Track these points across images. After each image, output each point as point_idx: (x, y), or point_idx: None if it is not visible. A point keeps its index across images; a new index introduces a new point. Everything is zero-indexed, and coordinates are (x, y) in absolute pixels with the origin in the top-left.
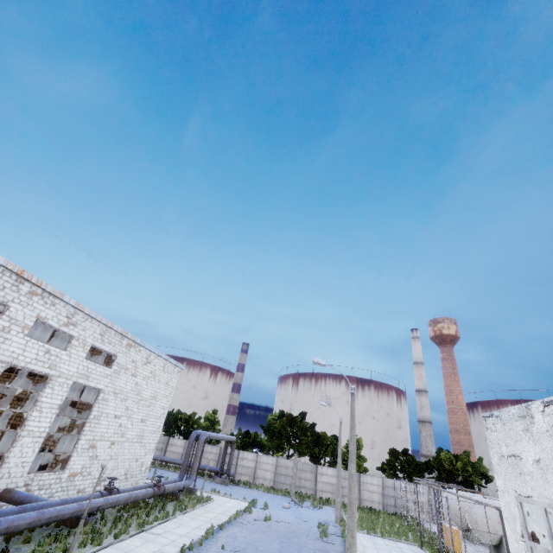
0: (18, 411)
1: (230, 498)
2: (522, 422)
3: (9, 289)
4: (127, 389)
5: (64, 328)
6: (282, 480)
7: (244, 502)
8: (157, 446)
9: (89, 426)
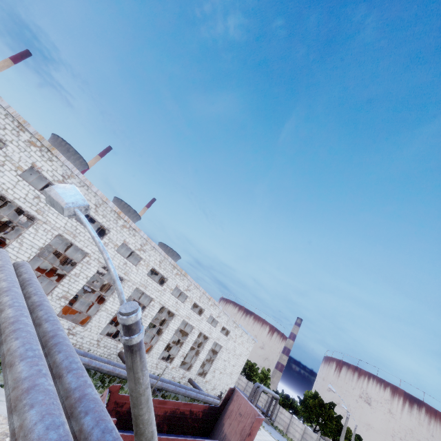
0: (198, 349)
1: (269, 434)
2: None
3: (206, 304)
4: (231, 348)
5: (216, 318)
6: None
7: None
8: None
9: (215, 361)
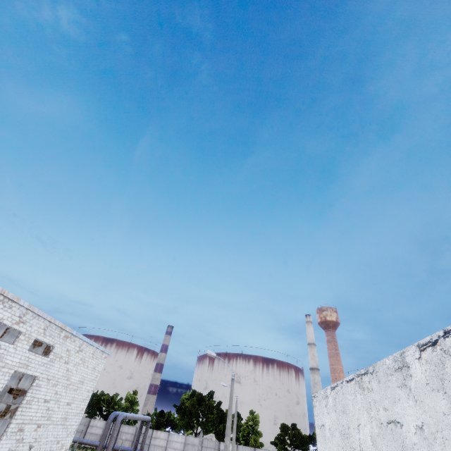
0: None
1: None
2: (325, 401)
3: None
4: (59, 375)
5: (15, 326)
6: None
7: None
8: (78, 428)
9: (21, 410)
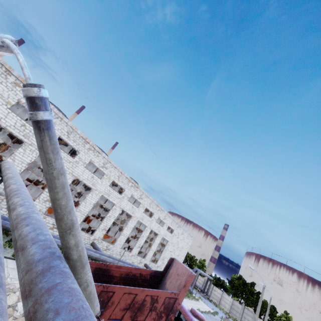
0: (150, 242)
1: (206, 304)
2: None
3: (155, 209)
4: (175, 242)
5: (163, 220)
6: (234, 313)
7: (212, 310)
8: None
9: (163, 252)
